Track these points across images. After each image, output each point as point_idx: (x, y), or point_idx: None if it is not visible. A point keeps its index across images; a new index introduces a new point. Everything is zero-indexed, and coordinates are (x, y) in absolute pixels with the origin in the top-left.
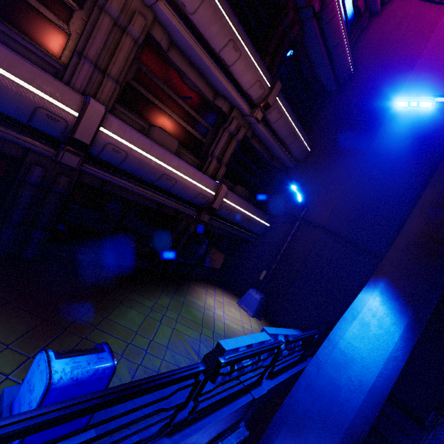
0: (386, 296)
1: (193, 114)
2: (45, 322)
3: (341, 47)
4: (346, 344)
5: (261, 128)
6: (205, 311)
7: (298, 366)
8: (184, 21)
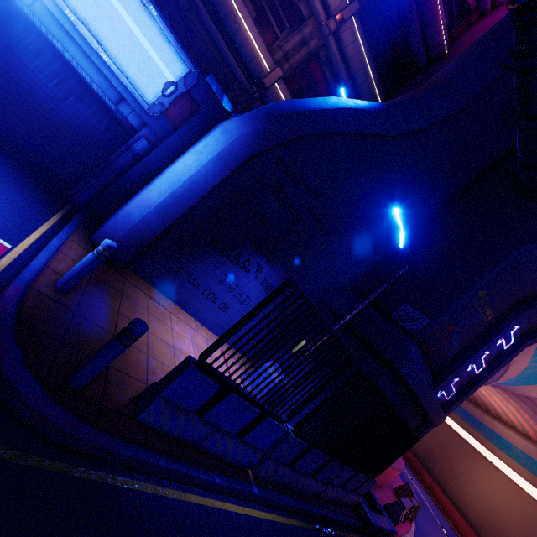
0: None
1: (276, 4)
2: None
3: (434, 15)
4: None
5: (333, 46)
6: None
7: None
8: None
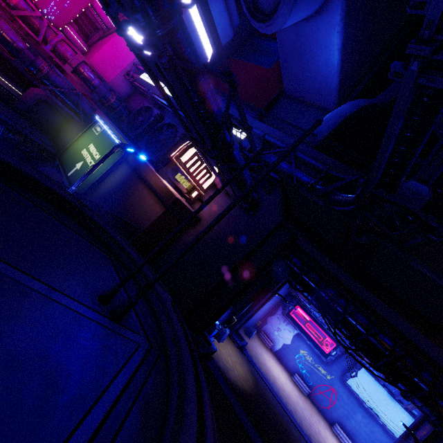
0: None
1: None
2: None
3: None
4: None
5: None
6: None
7: None
8: None
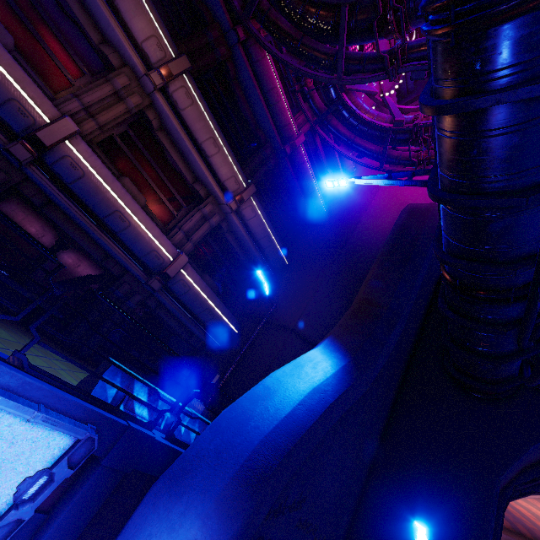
0: (329, 349)
1: (169, 186)
2: None
3: (312, 187)
4: (273, 380)
5: (236, 221)
6: None
7: None
8: (175, 113)
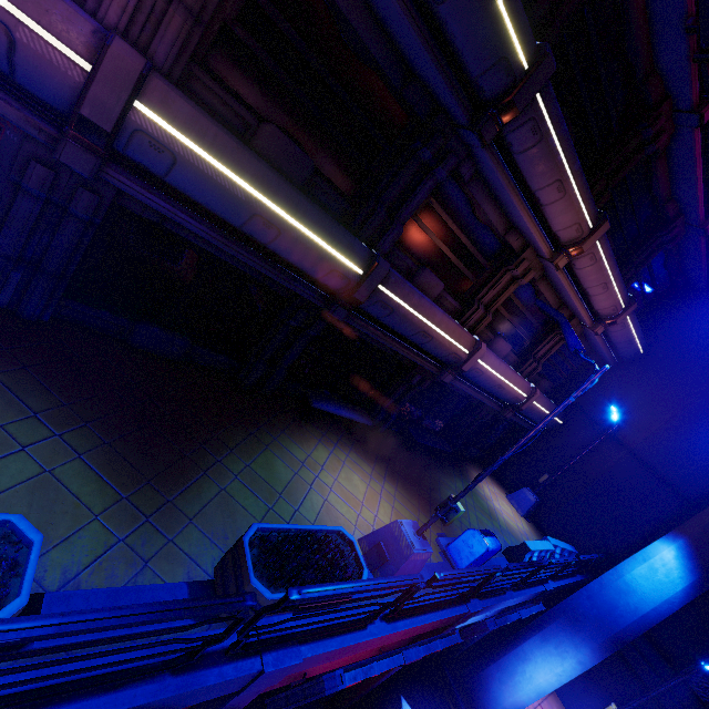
0: (682, 553)
1: (532, 322)
2: (420, 495)
3: None
4: (631, 578)
5: (596, 336)
6: (487, 501)
7: (570, 579)
8: (567, 271)
